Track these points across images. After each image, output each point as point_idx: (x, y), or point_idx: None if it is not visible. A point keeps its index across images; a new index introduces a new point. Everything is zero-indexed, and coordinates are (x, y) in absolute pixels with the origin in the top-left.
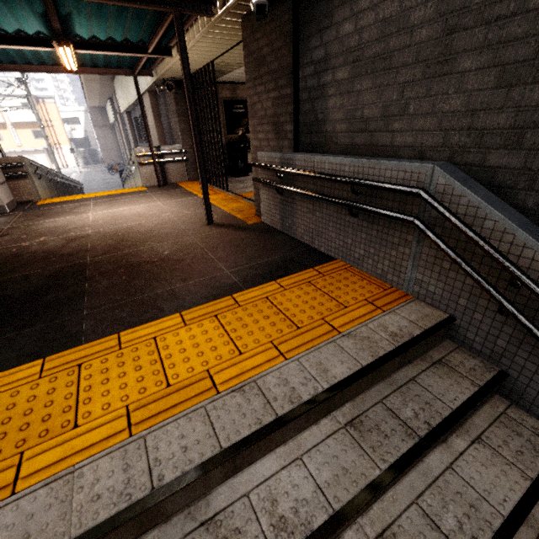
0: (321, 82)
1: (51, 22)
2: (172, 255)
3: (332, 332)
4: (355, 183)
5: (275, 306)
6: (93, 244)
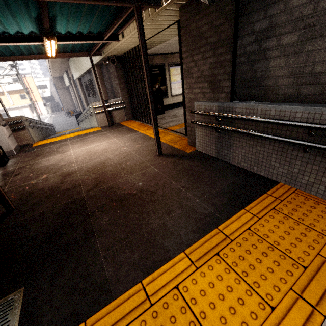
0: (262, 47)
1: (43, 22)
2: (146, 186)
3: None
4: (318, 128)
5: (264, 240)
6: (82, 179)
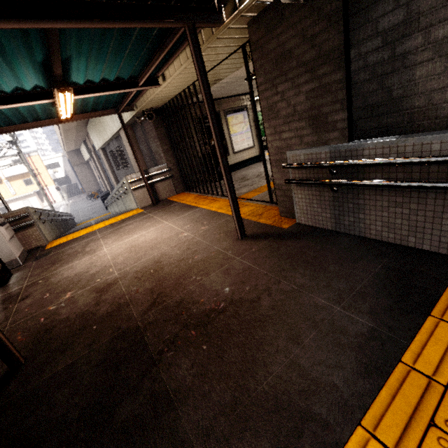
0: (398, 51)
1: (54, 67)
2: (237, 292)
3: None
4: None
5: None
6: (129, 292)
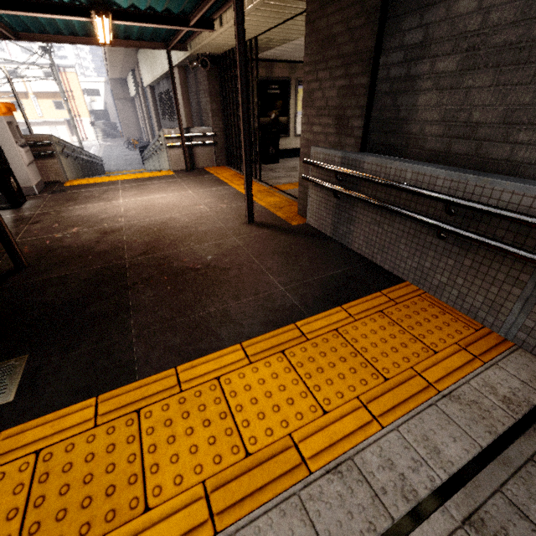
0: (412, 72)
1: None
2: (216, 261)
3: (428, 389)
4: (456, 203)
5: (350, 344)
6: (128, 240)
